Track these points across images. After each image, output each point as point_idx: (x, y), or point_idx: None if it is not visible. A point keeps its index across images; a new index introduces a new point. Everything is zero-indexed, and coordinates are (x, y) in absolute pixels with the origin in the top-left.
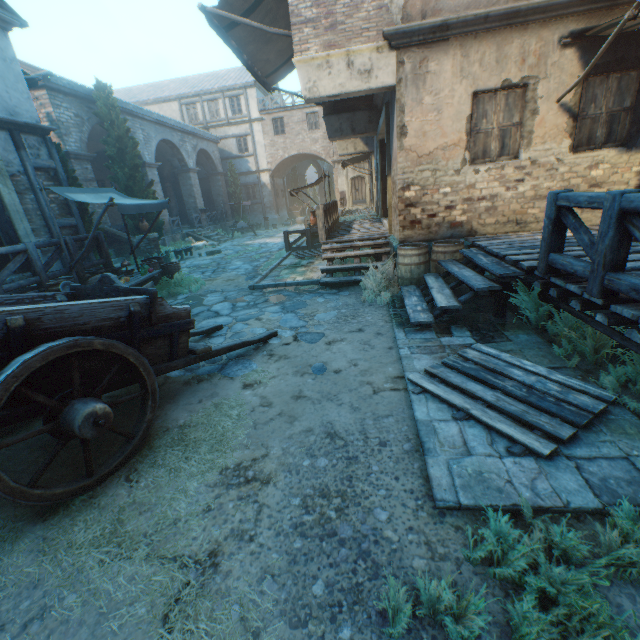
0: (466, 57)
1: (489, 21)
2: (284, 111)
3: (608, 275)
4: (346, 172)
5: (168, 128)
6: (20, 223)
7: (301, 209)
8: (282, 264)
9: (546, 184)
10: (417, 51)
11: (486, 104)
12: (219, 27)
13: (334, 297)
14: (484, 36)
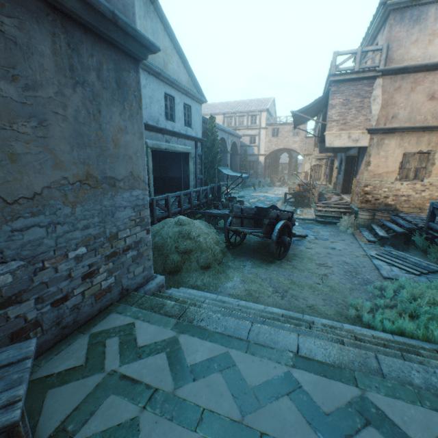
0: (402, 140)
1: (414, 129)
2: (280, 125)
3: None
4: (311, 161)
5: (224, 132)
6: (191, 176)
7: (279, 178)
8: (286, 209)
9: (436, 194)
10: (380, 135)
11: (409, 158)
12: (293, 115)
13: (324, 227)
14: (411, 133)
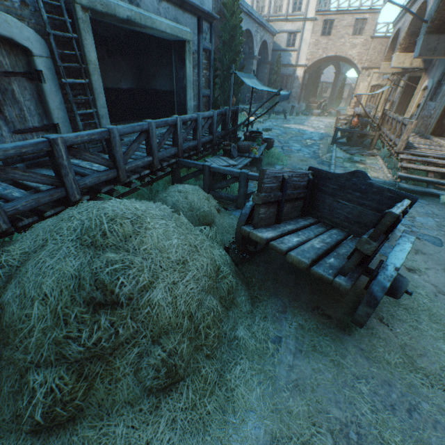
0: None
1: None
2: (337, 14)
3: None
4: (370, 79)
5: (251, 19)
6: (189, 90)
7: (318, 103)
8: (337, 156)
9: None
10: None
11: None
12: None
13: (417, 203)
14: None
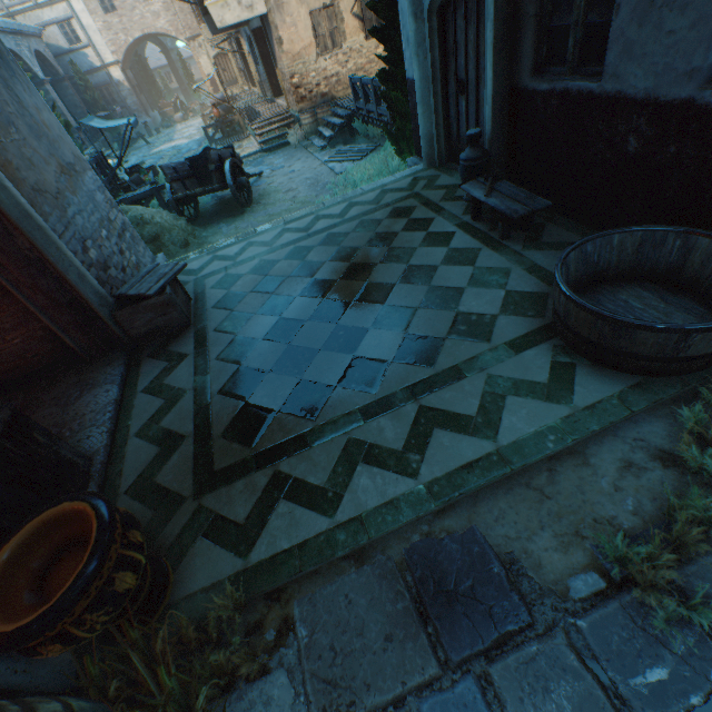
0: None
1: None
2: None
3: (366, 106)
4: (206, 50)
5: None
6: None
7: (173, 105)
8: None
9: (360, 62)
10: None
11: (318, 18)
12: None
13: (276, 155)
14: None
